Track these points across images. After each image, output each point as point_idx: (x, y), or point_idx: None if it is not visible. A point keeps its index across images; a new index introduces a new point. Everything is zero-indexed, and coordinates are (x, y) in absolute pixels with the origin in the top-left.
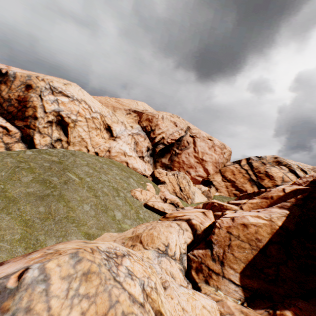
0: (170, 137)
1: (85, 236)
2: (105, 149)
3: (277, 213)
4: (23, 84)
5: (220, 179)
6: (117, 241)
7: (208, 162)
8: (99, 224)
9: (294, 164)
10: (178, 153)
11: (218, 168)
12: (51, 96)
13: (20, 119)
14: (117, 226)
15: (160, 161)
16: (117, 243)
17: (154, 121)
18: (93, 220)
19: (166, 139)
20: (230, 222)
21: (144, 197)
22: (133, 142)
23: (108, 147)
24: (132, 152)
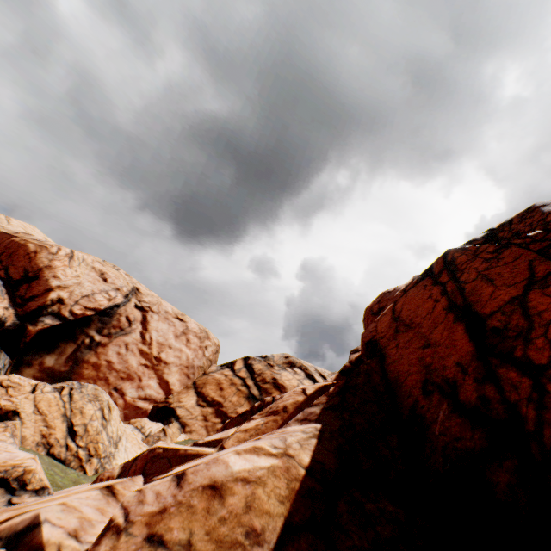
0: (84, 302)
1: None
2: None
3: (299, 431)
4: None
5: (194, 402)
6: None
7: (172, 364)
8: None
9: (311, 366)
10: (101, 344)
11: (193, 378)
12: None
13: None
14: None
15: (38, 362)
16: None
17: (42, 257)
18: None
19: (69, 305)
20: (170, 492)
21: None
22: None
23: None
24: None
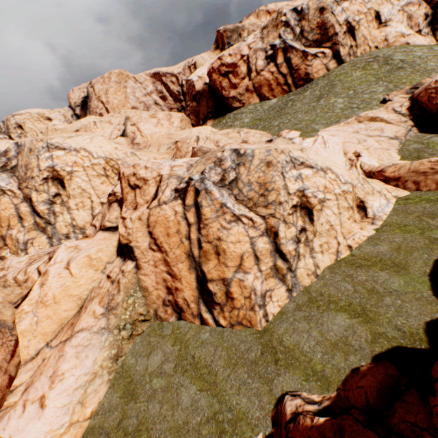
0: None
1: None
2: (382, 40)
3: None
4: (316, 11)
5: None
6: None
7: None
8: None
9: None
10: None
11: None
12: (337, 8)
13: (325, 42)
14: None
15: None
16: None
17: None
18: None
19: None
20: None
21: None
22: (404, 19)
23: (384, 37)
24: (408, 30)
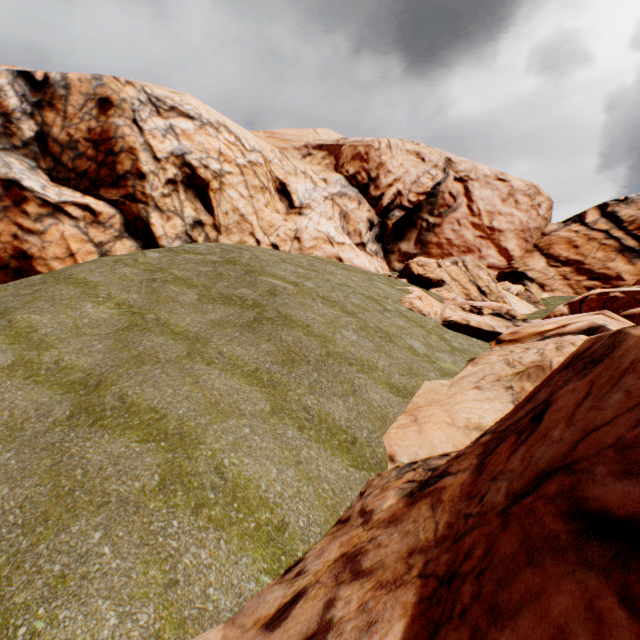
0: (413, 189)
1: (392, 392)
2: (289, 235)
3: None
4: (90, 100)
5: (543, 265)
6: (488, 388)
7: (506, 232)
8: (398, 365)
9: None
10: (435, 225)
11: (531, 242)
12: (156, 120)
13: (109, 185)
14: (433, 368)
15: (396, 249)
16: (493, 390)
17: (372, 157)
18: (381, 359)
19: (405, 196)
20: None
21: (430, 310)
22: (336, 215)
23: (294, 231)
24: (341, 235)
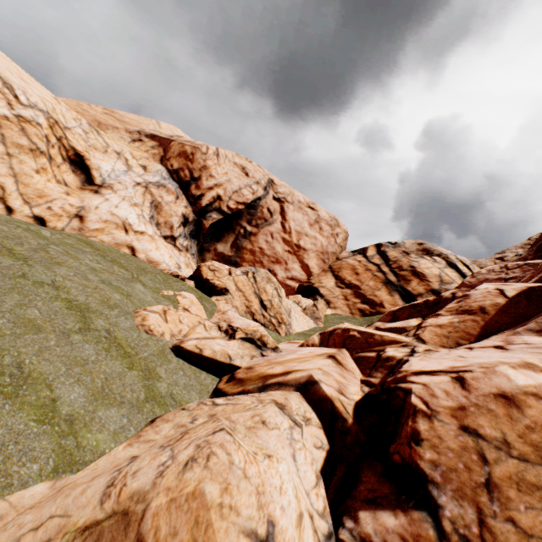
0: (234, 197)
1: None
2: (69, 211)
3: None
4: None
5: (333, 284)
6: None
7: (309, 251)
8: None
9: (451, 254)
10: (252, 233)
11: (328, 263)
12: None
13: None
14: (58, 449)
15: (213, 249)
16: None
17: (198, 158)
18: None
19: (225, 201)
20: (459, 393)
21: (173, 328)
22: (147, 203)
23: (78, 208)
24: (145, 224)
